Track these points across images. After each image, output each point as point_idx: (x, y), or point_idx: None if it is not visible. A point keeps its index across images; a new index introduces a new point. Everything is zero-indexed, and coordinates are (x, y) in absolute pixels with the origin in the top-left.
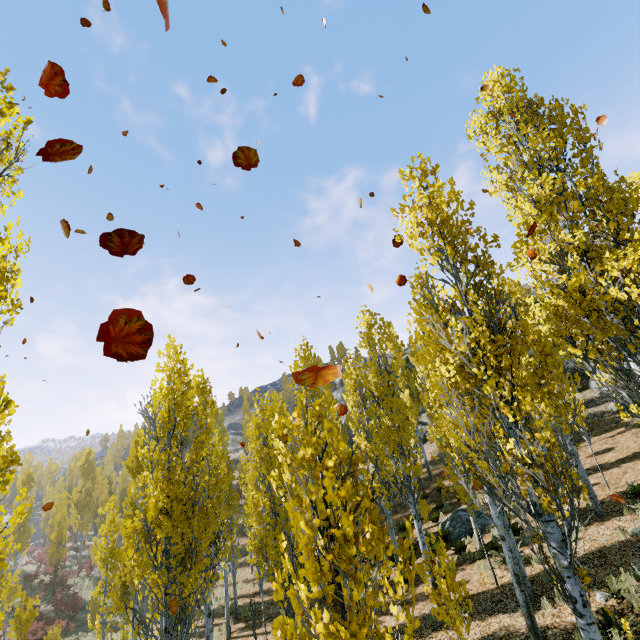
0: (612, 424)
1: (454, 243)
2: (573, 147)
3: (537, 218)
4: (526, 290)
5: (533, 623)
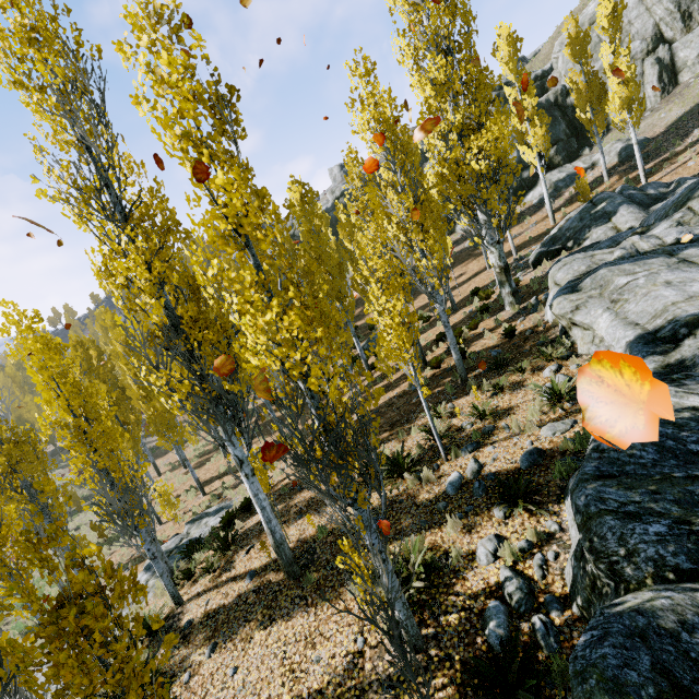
0: (466, 257)
1: (391, 138)
2: (460, 29)
3: (434, 100)
4: (416, 146)
5: (424, 358)
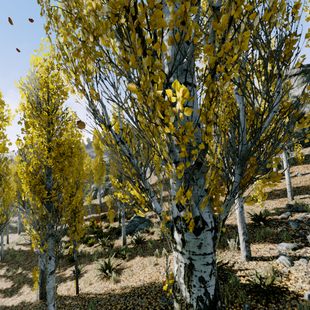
0: None
1: None
2: None
3: None
4: None
5: None
